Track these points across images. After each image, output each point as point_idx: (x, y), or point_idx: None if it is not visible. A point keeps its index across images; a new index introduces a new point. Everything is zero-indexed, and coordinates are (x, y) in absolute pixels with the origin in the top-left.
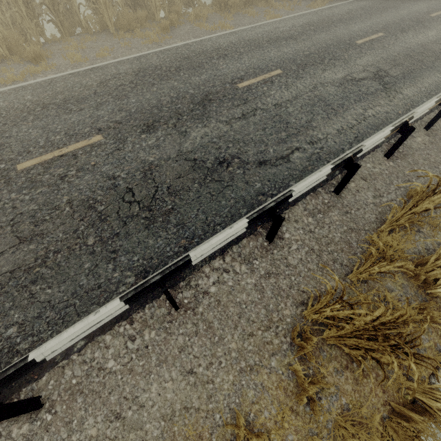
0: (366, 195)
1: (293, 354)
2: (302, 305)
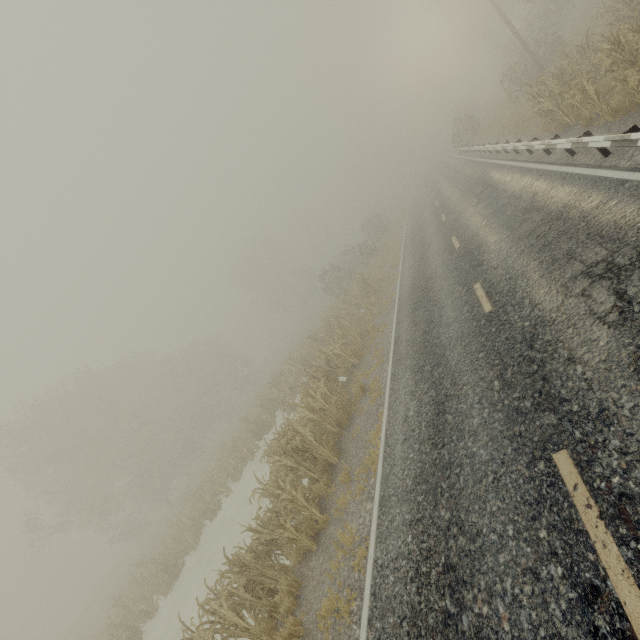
0: None
1: None
2: None
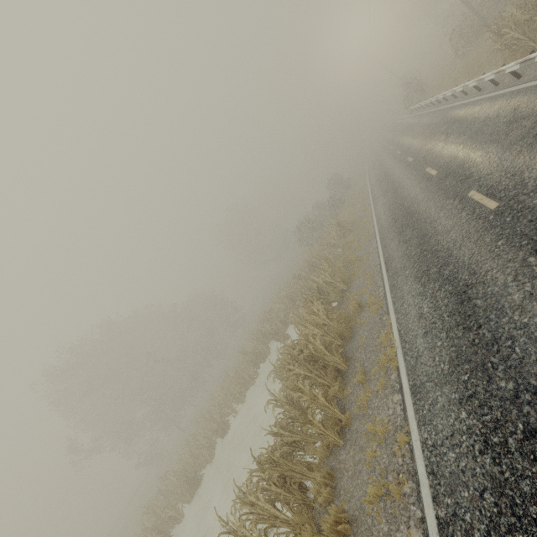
0: None
1: None
2: None
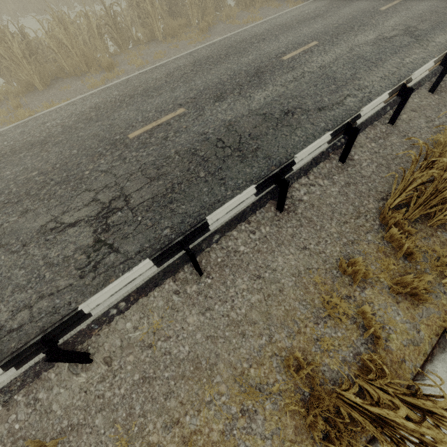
0: (418, 122)
1: (384, 231)
2: (382, 200)
